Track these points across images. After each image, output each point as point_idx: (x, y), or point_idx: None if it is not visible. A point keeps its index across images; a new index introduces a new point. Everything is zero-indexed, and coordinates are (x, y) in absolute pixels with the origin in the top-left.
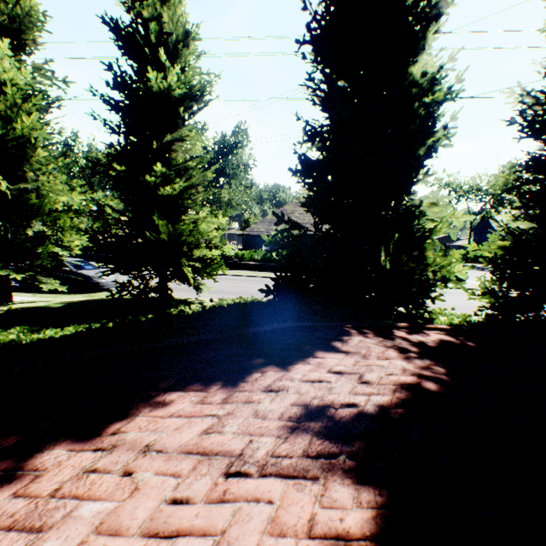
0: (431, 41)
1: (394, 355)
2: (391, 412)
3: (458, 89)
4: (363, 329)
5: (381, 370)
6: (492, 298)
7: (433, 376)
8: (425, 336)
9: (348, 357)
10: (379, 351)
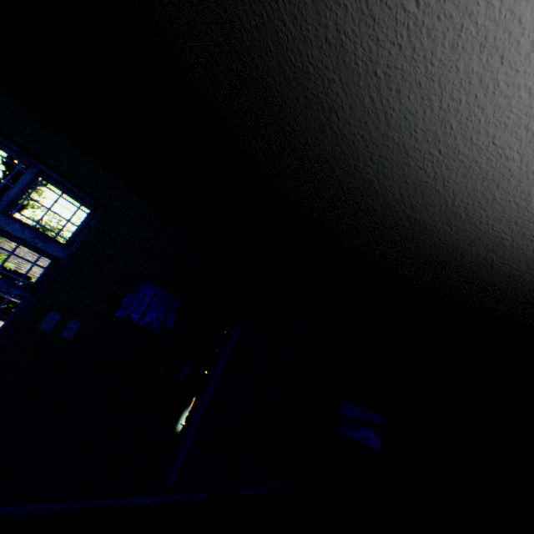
0: None
1: None
2: None
3: None
4: None
5: None
6: None
7: None
8: None
9: None
10: None
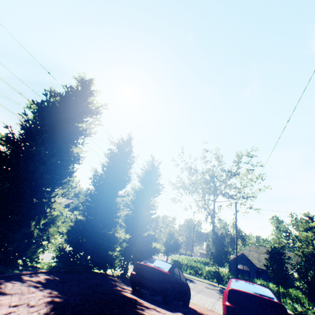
0: (84, 146)
1: (36, 289)
2: (51, 314)
3: (82, 160)
4: (7, 278)
5: (36, 298)
6: (60, 251)
7: (56, 295)
8: (39, 277)
9: (15, 296)
10: (28, 289)
